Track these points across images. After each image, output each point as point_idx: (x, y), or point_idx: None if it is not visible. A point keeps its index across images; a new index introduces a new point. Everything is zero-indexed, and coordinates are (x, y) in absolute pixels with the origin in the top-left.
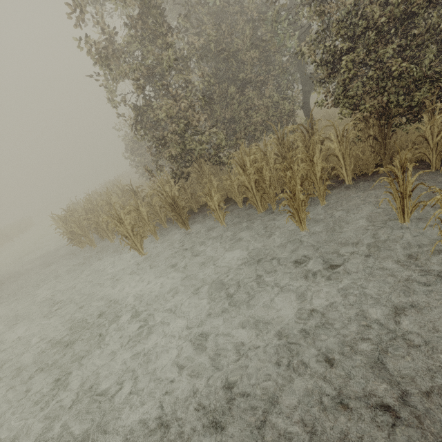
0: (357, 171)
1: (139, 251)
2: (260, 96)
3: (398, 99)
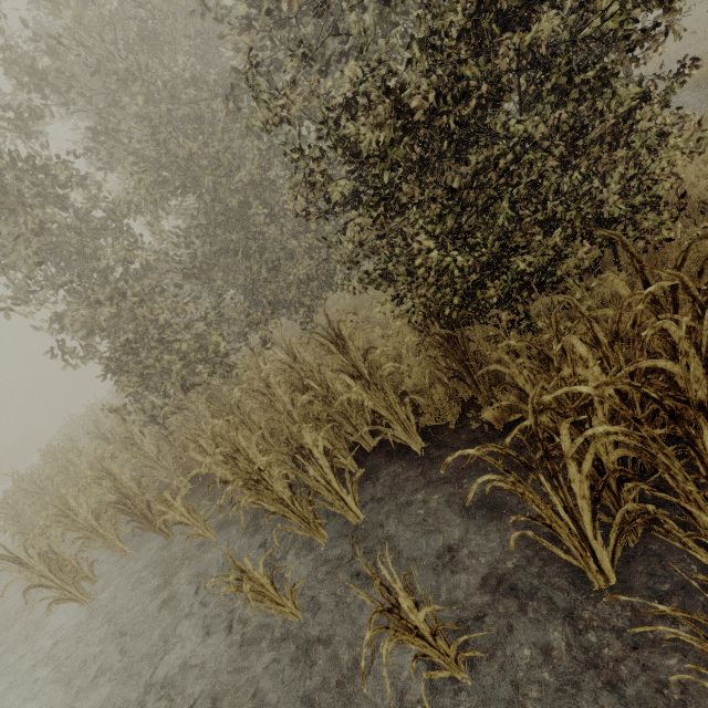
0: (431, 421)
1: (77, 600)
2: (298, 230)
3: (467, 287)
